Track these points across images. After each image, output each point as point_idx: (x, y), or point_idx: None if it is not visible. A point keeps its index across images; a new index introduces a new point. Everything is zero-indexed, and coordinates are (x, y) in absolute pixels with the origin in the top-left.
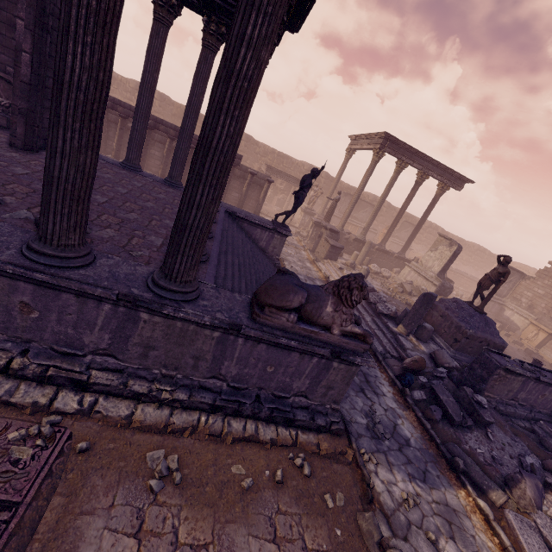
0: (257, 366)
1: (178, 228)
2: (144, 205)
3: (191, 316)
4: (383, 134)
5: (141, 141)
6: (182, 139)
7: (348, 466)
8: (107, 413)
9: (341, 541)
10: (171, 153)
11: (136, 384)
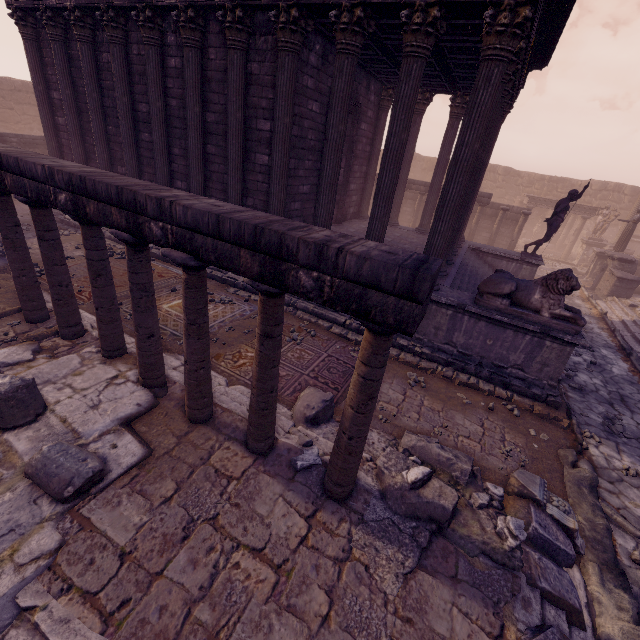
0: (479, 338)
1: (428, 247)
2: (403, 247)
3: (433, 298)
4: None
5: (399, 202)
6: (431, 194)
7: (561, 429)
8: None
9: (536, 449)
10: (420, 207)
11: (401, 340)
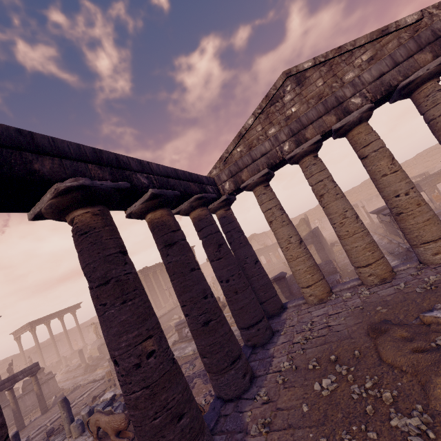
0: (34, 397)
1: None
2: None
3: None
4: (28, 324)
5: None
6: None
7: None
8: (10, 428)
9: None
10: None
11: (11, 422)
